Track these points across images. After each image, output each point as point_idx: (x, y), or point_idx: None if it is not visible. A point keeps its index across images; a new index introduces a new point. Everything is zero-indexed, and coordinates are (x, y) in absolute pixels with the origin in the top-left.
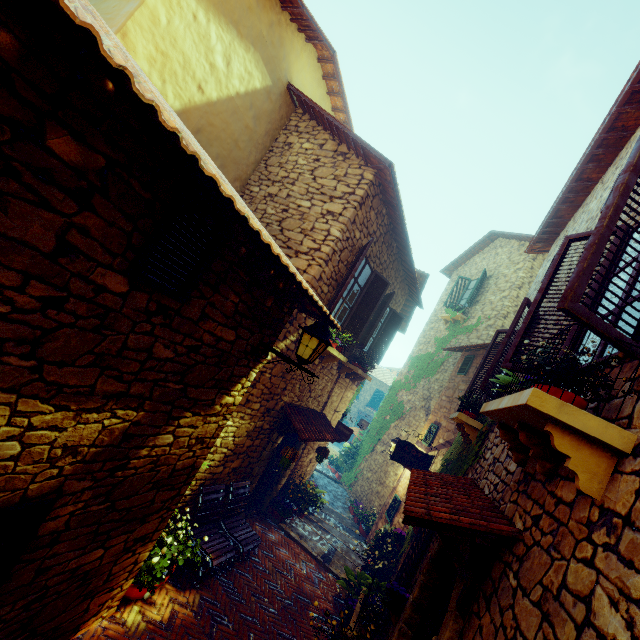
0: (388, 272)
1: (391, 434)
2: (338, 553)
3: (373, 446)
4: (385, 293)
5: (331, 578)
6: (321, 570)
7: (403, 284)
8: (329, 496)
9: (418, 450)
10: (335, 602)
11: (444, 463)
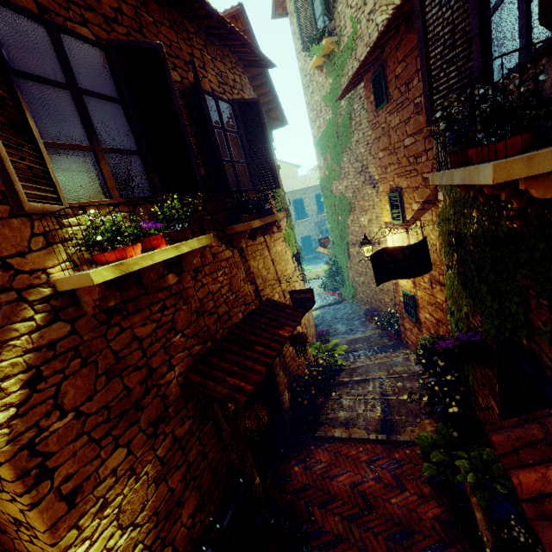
0: (155, 35)
1: (354, 231)
2: (393, 402)
3: (347, 253)
4: (170, 72)
5: (408, 452)
6: (392, 452)
7: (215, 48)
8: (343, 324)
9: (402, 248)
10: (435, 490)
11: (450, 241)
